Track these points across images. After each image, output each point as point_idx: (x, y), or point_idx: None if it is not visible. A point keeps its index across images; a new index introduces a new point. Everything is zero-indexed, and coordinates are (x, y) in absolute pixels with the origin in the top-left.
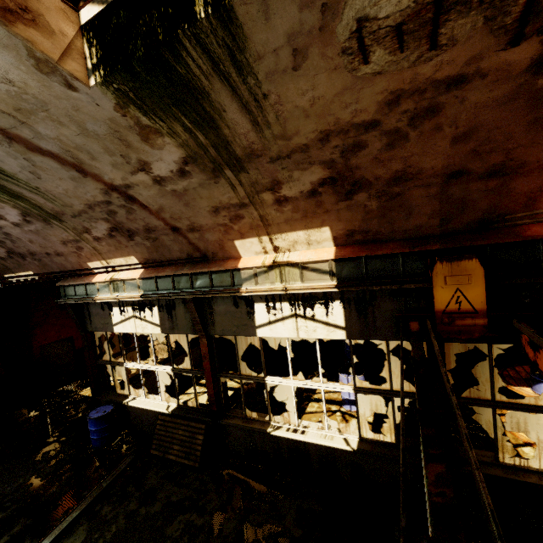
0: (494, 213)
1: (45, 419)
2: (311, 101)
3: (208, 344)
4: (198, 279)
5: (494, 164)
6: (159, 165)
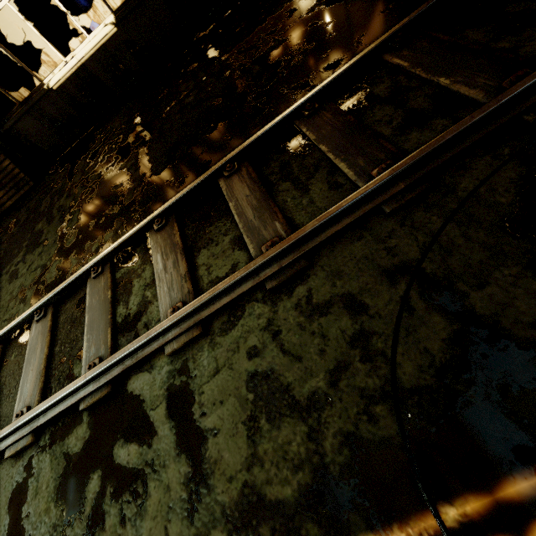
0: None
1: None
2: None
3: None
4: None
5: None
6: None
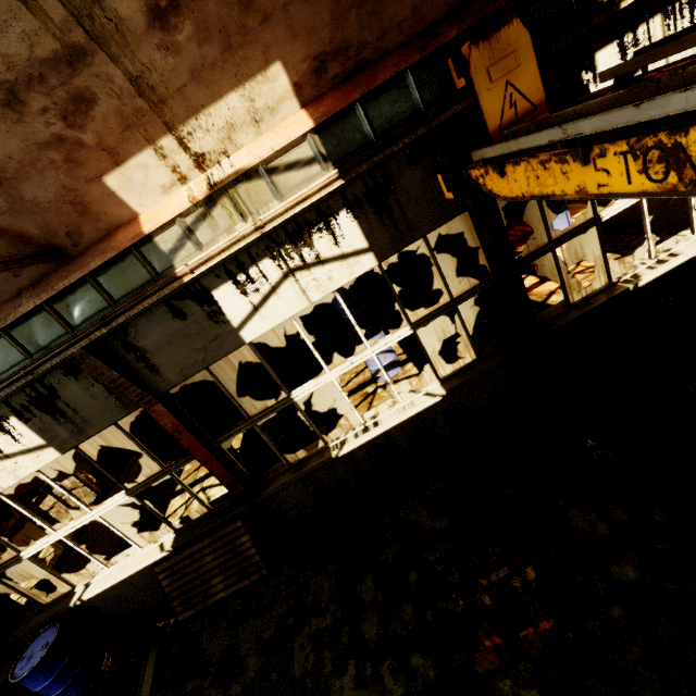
0: None
1: None
2: None
3: (169, 411)
4: (73, 305)
5: None
6: None
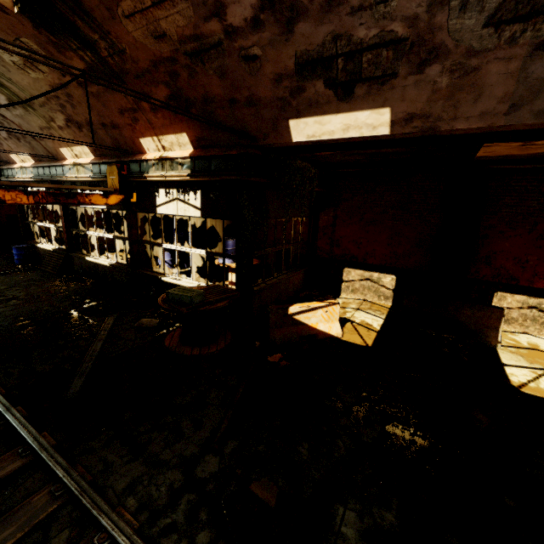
0: (128, 146)
1: (1, 254)
2: (28, 84)
3: (64, 210)
4: (52, 170)
5: (110, 122)
6: (1, 100)
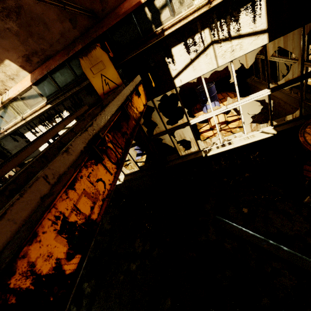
0: (96, 0)
1: None
2: None
3: None
4: None
5: None
6: None
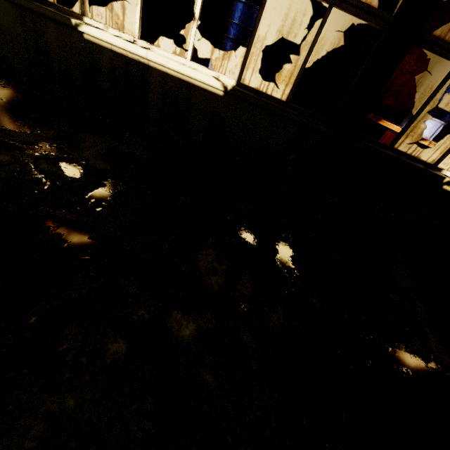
0: None
1: None
2: None
3: None
4: None
5: None
6: None
